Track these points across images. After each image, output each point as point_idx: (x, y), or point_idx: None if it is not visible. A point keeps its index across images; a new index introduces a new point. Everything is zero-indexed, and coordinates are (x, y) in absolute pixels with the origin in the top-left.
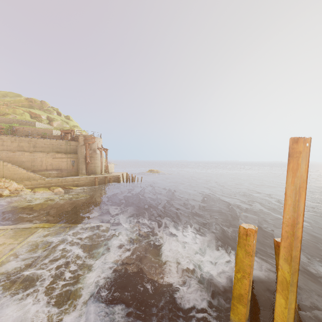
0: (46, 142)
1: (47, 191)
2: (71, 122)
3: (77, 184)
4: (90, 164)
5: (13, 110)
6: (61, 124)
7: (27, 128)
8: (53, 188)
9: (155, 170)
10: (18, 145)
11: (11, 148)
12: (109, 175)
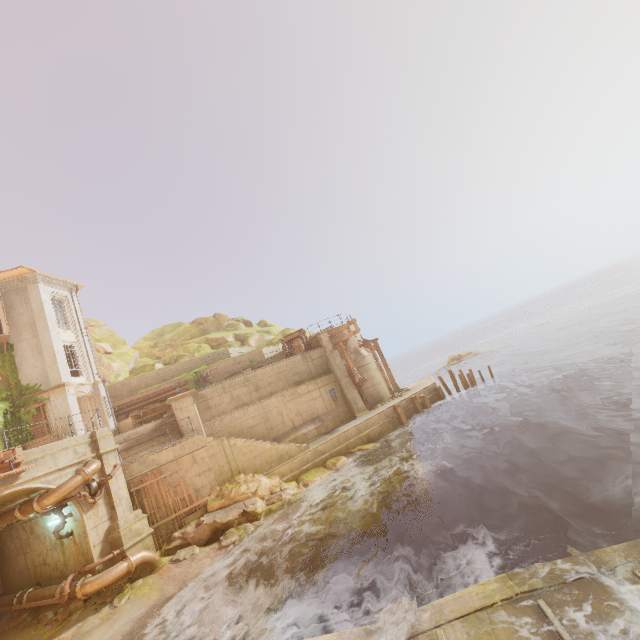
0: (271, 372)
1: (325, 473)
2: (272, 329)
3: (367, 436)
4: (363, 384)
5: (184, 349)
6: (261, 337)
7: (222, 365)
8: (331, 463)
9: (463, 354)
10: (232, 396)
11: (223, 407)
12: (413, 391)
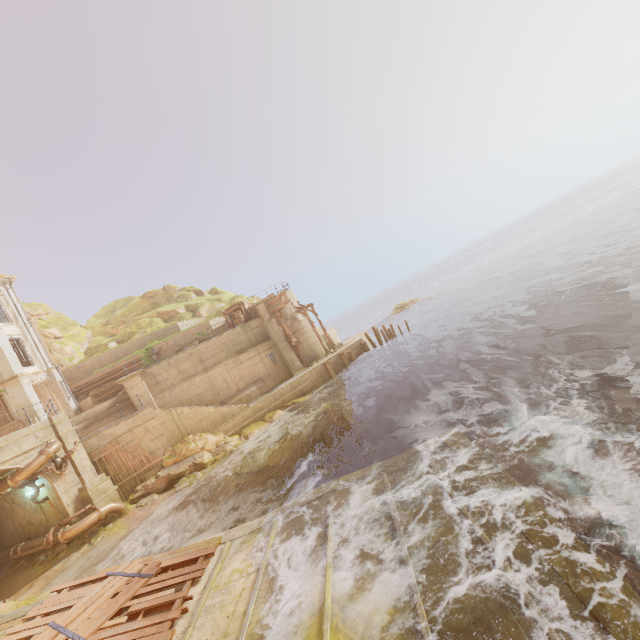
0: (213, 345)
1: (263, 426)
2: (223, 296)
3: (301, 391)
4: (299, 345)
5: (137, 325)
6: (212, 306)
7: (172, 339)
8: (268, 416)
9: (407, 303)
10: (178, 370)
11: (171, 381)
12: (343, 348)
